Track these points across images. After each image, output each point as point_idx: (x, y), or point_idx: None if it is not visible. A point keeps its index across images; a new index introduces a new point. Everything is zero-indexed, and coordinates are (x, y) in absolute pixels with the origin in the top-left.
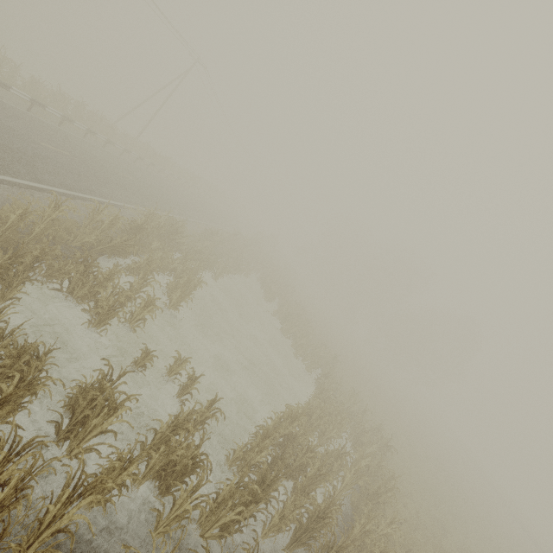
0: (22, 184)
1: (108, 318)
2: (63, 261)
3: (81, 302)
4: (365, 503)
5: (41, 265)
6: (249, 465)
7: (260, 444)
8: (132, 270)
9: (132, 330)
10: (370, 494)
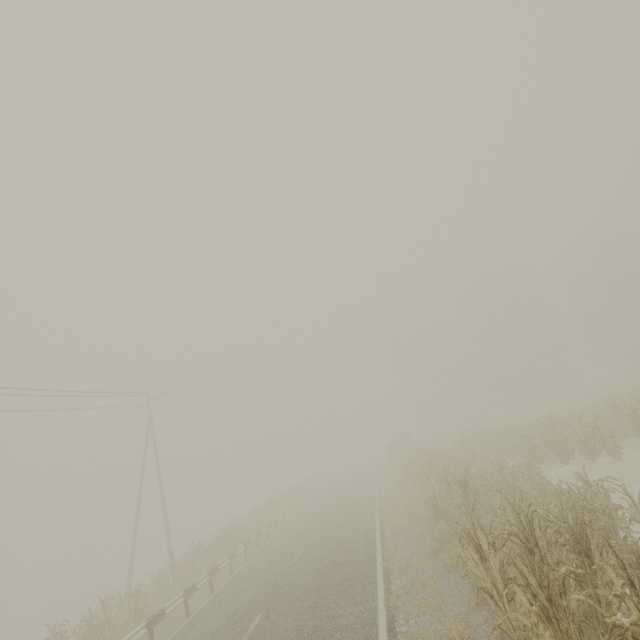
0: None
1: None
2: None
3: None
4: None
5: None
6: None
7: None
8: None
9: None
10: None
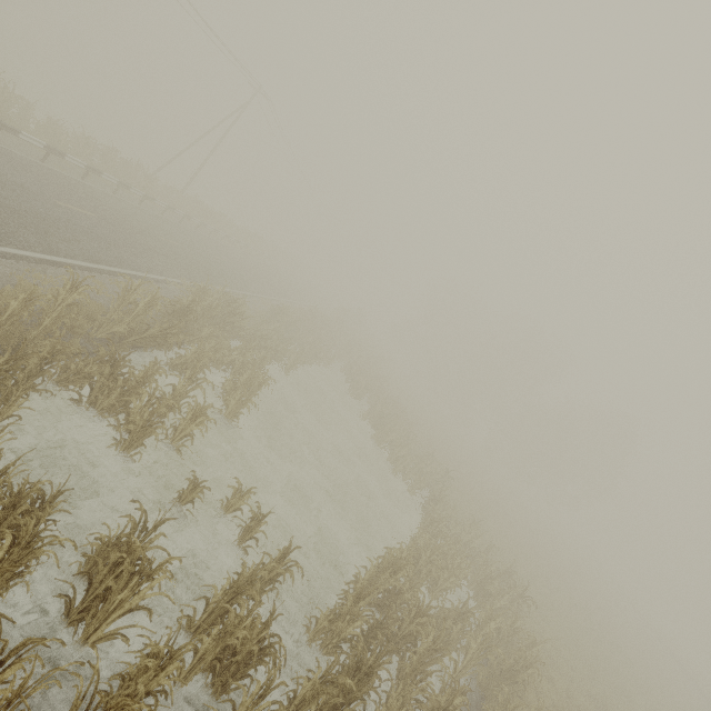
0: (30, 257)
1: (142, 437)
2: (83, 360)
3: (106, 416)
4: (497, 683)
5: (54, 366)
6: (337, 640)
7: (352, 610)
8: (176, 366)
9: (176, 450)
10: (504, 671)
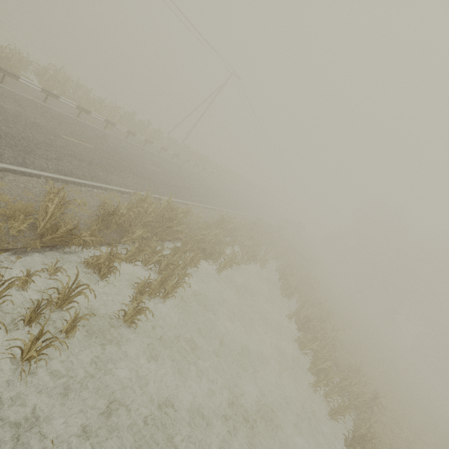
0: None
1: None
2: None
3: None
4: None
5: None
6: None
7: None
8: (89, 265)
9: (20, 373)
10: None
